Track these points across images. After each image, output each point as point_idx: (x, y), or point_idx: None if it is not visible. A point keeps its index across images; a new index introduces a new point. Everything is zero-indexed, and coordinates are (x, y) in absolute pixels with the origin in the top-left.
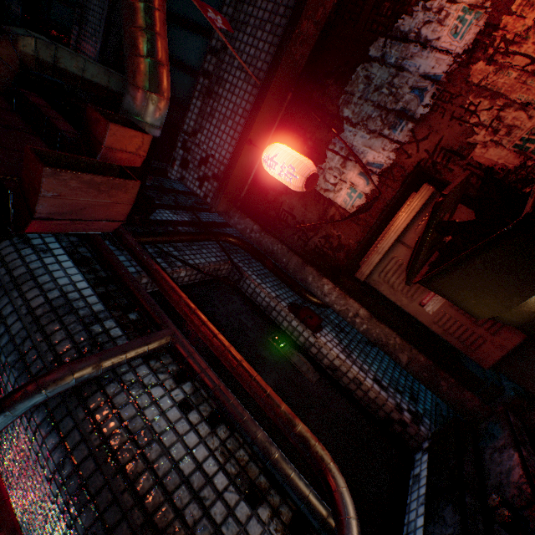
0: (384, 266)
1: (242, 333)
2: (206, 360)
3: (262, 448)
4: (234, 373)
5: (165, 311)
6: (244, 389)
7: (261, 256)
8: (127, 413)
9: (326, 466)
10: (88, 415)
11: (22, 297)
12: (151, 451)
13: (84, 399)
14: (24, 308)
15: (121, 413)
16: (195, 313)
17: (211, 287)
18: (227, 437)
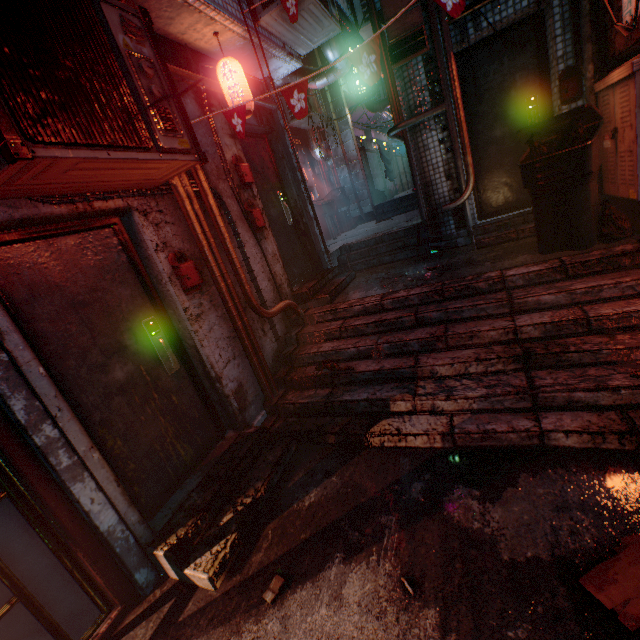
0: (604, 96)
1: (505, 93)
2: (468, 113)
3: (456, 168)
4: (459, 138)
5: (462, 72)
6: (479, 135)
7: (572, 2)
8: (423, 138)
9: (467, 184)
10: (415, 134)
11: (401, 69)
12: (426, 153)
13: (414, 127)
14: (402, 76)
15: (422, 137)
16: (455, 102)
17: (512, 36)
18: (450, 158)
